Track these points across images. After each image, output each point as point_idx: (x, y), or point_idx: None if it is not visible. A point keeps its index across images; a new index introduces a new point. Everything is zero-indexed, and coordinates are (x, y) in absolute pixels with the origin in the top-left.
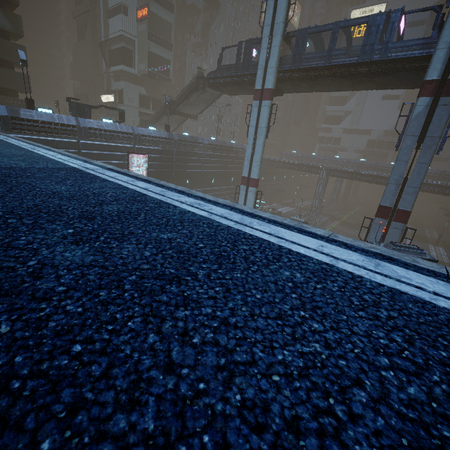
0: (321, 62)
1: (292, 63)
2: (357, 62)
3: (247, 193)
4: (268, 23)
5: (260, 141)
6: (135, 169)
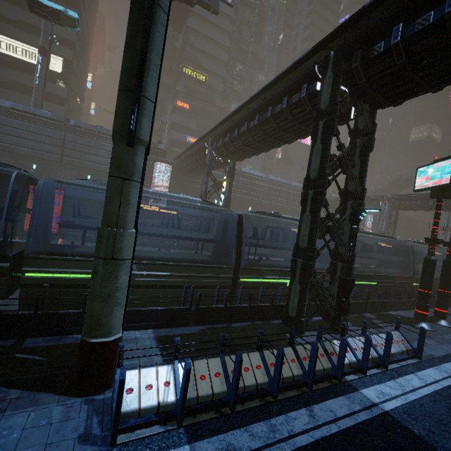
0: None
1: None
2: None
3: (446, 235)
4: None
5: None
6: (365, 223)
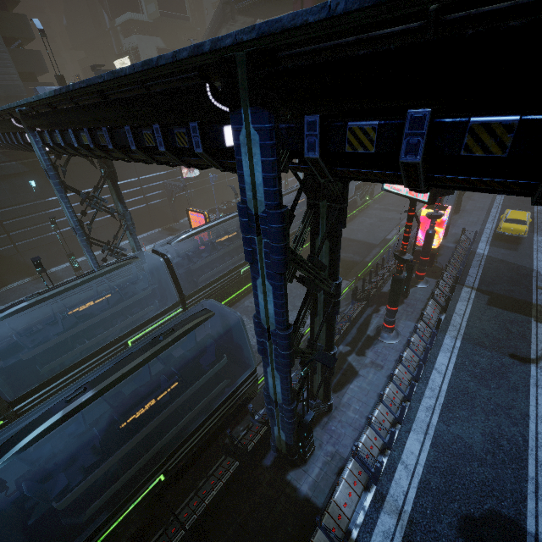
0: None
1: None
2: None
3: None
4: None
5: None
6: None
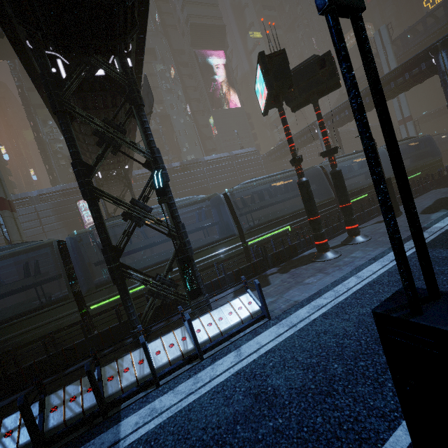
0: (423, 37)
1: (403, 50)
2: (447, 23)
3: (406, 127)
4: (379, 44)
5: (401, 95)
6: None
